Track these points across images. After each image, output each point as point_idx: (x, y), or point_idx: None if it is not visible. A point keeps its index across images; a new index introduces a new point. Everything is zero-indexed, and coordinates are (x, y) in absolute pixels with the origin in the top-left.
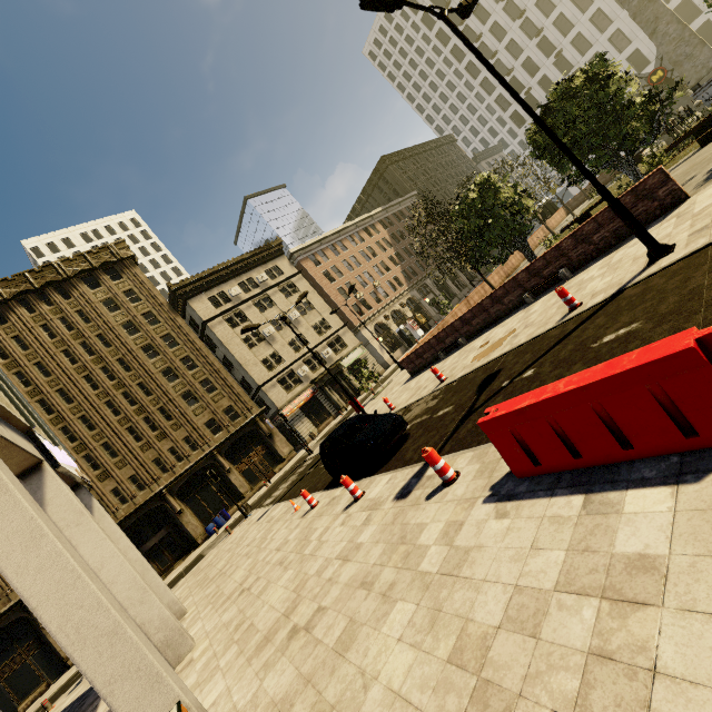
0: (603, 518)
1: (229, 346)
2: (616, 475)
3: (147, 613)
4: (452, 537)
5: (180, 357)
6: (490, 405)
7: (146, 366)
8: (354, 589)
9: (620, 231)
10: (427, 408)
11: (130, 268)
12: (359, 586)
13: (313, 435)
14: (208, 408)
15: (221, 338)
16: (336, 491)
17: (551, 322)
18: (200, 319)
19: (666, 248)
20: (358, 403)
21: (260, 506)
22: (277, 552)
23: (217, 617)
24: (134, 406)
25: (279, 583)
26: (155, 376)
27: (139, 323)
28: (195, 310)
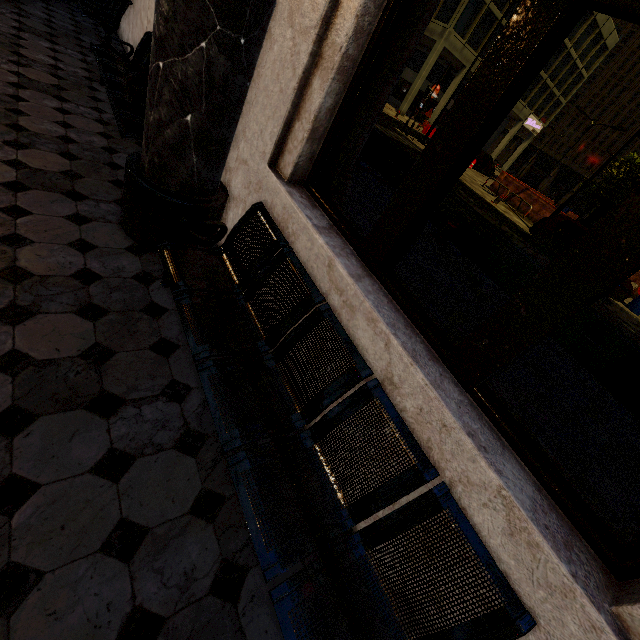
0: None
1: None
2: None
3: (493, 155)
4: None
5: None
6: None
7: None
8: None
9: None
10: None
11: None
12: None
13: None
14: None
15: None
16: None
17: None
18: None
19: None
20: None
21: None
22: None
23: None
24: None
25: None
26: None
27: None
28: None
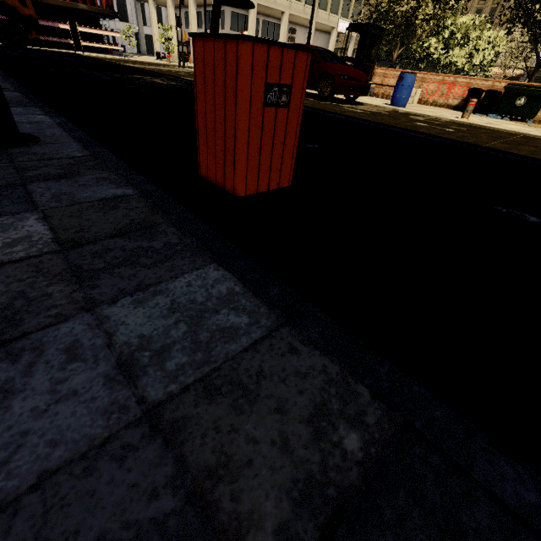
0: None
1: None
2: None
3: None
4: None
5: None
6: None
7: None
8: None
9: None
10: None
11: None
12: None
13: None
14: None
15: None
16: None
17: None
18: None
19: None
20: None
21: None
22: None
23: None
24: None
25: None
26: None
27: None
28: None
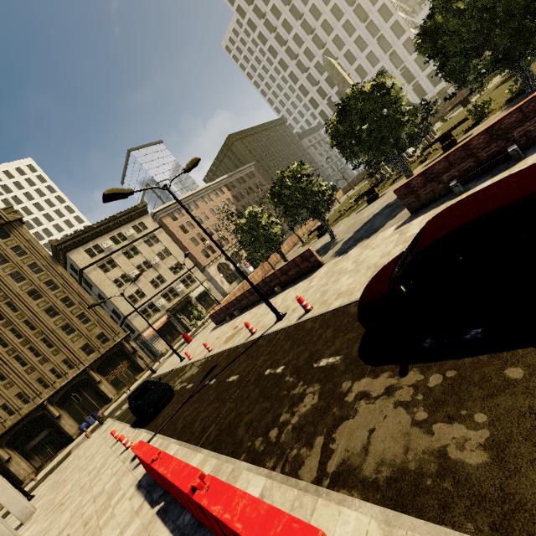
0: (135, 516)
1: (102, 287)
2: (154, 492)
3: None
4: (117, 504)
5: (60, 298)
6: (193, 399)
7: (31, 307)
8: (82, 525)
9: (299, 273)
10: (192, 375)
11: (17, 228)
12: (84, 524)
13: (164, 353)
14: (83, 336)
15: (95, 281)
16: (131, 431)
17: (246, 336)
18: (78, 267)
19: (282, 316)
20: (188, 337)
21: (113, 416)
22: (87, 476)
23: (42, 524)
24: (20, 339)
25: (72, 506)
26: (38, 314)
27: (25, 272)
28: (73, 260)
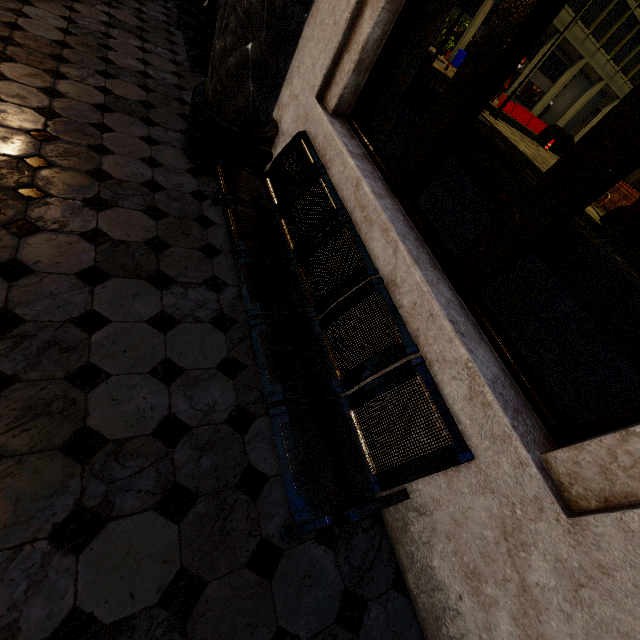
0: None
1: None
2: None
3: (577, 137)
4: None
5: None
6: None
7: None
8: None
9: None
10: None
11: None
12: None
13: None
14: None
15: None
16: None
17: None
18: None
19: None
20: None
21: None
22: None
23: None
24: None
25: None
26: None
27: None
28: None
